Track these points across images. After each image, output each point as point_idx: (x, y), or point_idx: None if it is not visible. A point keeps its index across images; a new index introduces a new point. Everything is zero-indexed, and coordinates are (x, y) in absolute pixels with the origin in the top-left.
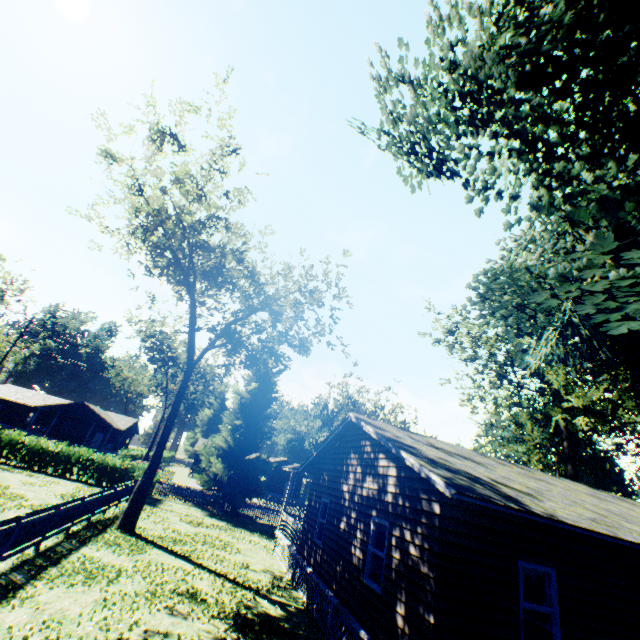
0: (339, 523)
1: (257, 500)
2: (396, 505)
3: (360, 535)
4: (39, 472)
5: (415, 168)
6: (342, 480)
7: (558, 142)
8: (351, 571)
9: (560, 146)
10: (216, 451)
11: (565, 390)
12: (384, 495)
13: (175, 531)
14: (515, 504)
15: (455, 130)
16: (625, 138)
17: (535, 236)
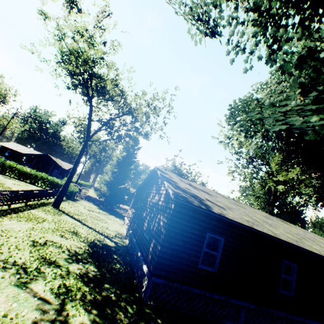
0: (143, 213)
1: (127, 207)
2: (161, 205)
3: (148, 218)
4: (23, 181)
5: (196, 29)
6: (149, 196)
7: (274, 13)
8: (142, 232)
9: (277, 17)
10: (105, 182)
11: (277, 172)
12: (159, 202)
13: (79, 211)
14: (205, 207)
15: (215, 1)
16: (321, 15)
17: (268, 82)
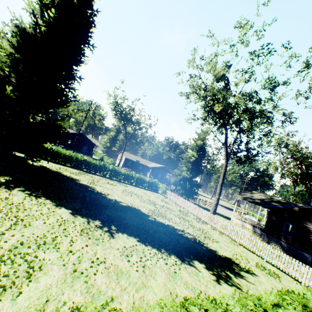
0: (308, 236)
1: None
2: None
3: None
4: (125, 183)
5: None
6: (306, 223)
7: None
8: None
9: None
10: (181, 177)
11: None
12: None
13: None
14: None
15: None
16: None
17: None
